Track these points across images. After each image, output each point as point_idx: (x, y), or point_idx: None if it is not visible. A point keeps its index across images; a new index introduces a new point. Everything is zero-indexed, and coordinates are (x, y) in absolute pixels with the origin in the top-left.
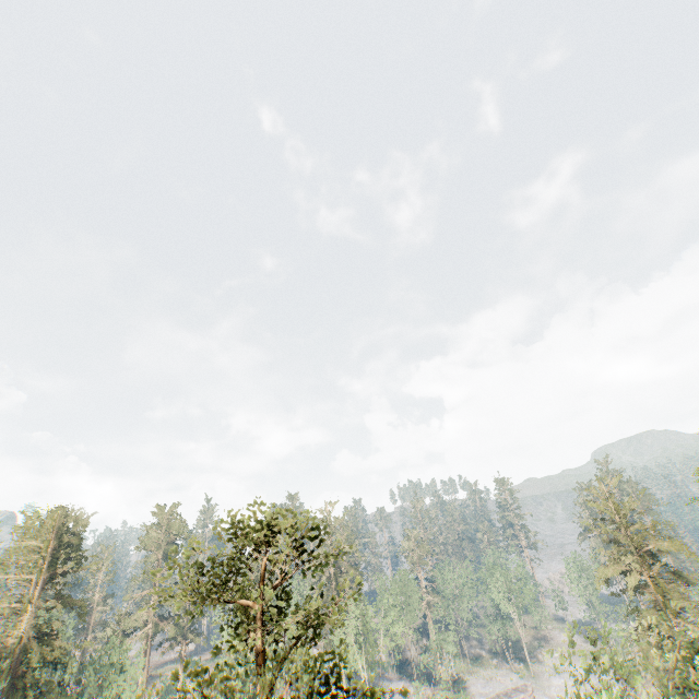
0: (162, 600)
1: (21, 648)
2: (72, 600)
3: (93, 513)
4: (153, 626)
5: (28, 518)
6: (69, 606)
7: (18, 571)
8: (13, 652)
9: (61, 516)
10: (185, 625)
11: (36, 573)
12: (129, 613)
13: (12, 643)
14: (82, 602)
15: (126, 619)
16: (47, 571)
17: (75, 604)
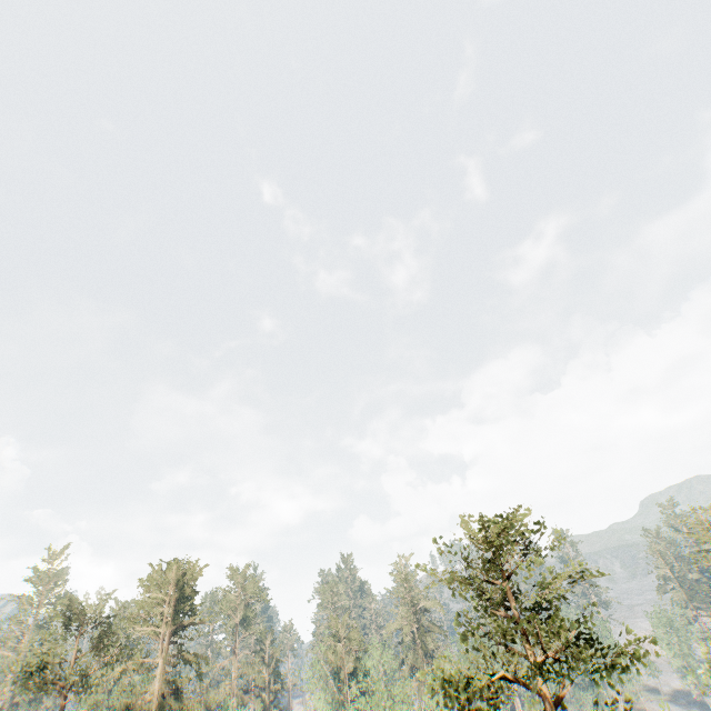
0: (243, 669)
1: (155, 704)
2: (195, 654)
3: (205, 566)
4: (239, 698)
5: (154, 570)
6: (188, 663)
7: (145, 625)
8: (157, 705)
9: (178, 568)
10: (266, 698)
11: (162, 627)
12: (210, 685)
13: (147, 700)
14: (204, 656)
15: (209, 692)
16: (171, 625)
17: (193, 661)
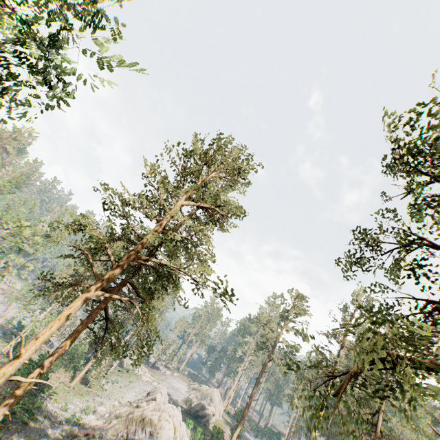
0: None
1: None
2: None
3: None
4: None
5: None
6: None
7: None
8: None
9: None
10: None
11: None
12: None
13: None
14: None
15: None
16: None
17: None
